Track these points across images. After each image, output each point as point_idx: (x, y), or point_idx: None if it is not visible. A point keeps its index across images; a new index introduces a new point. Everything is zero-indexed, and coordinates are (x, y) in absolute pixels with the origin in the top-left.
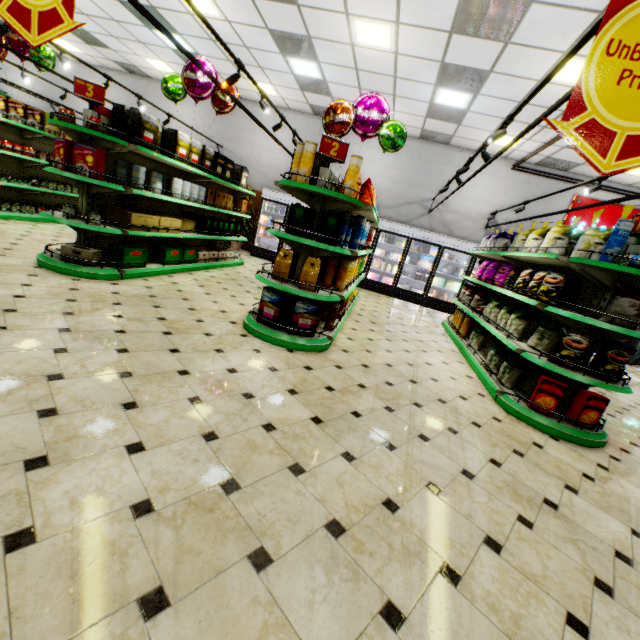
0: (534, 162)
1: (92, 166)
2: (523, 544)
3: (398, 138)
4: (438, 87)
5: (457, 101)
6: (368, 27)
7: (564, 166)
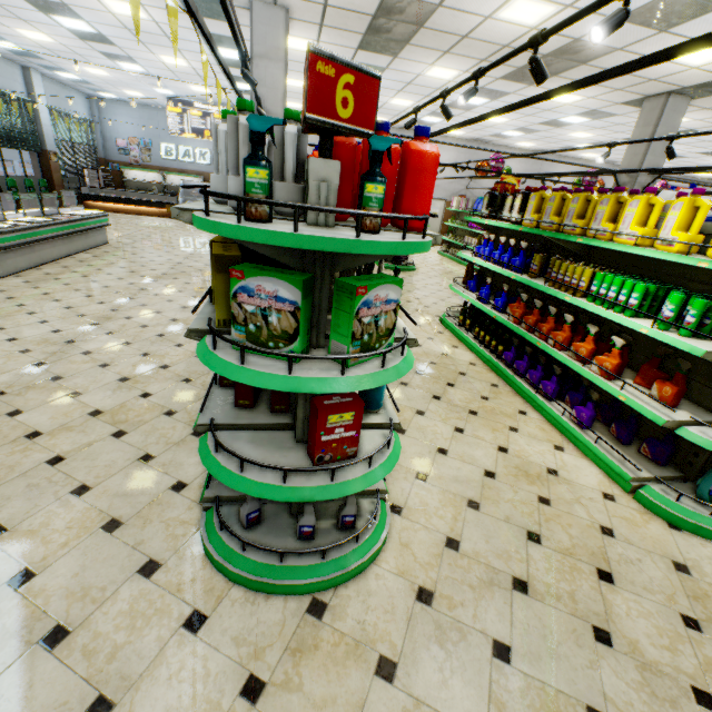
0: None
1: None
2: None
3: None
4: None
5: None
6: None
7: None
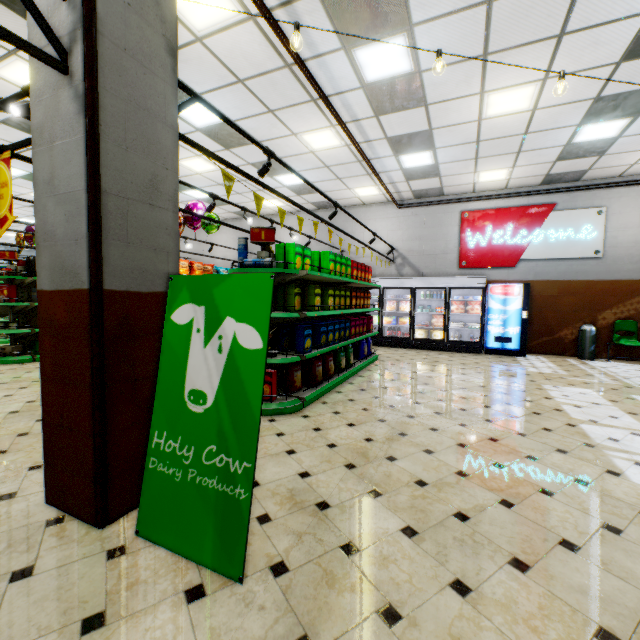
0: (412, 197)
1: (7, 295)
2: (25, 453)
3: (213, 223)
4: (272, 177)
5: (296, 180)
6: (191, 163)
7: (435, 192)
